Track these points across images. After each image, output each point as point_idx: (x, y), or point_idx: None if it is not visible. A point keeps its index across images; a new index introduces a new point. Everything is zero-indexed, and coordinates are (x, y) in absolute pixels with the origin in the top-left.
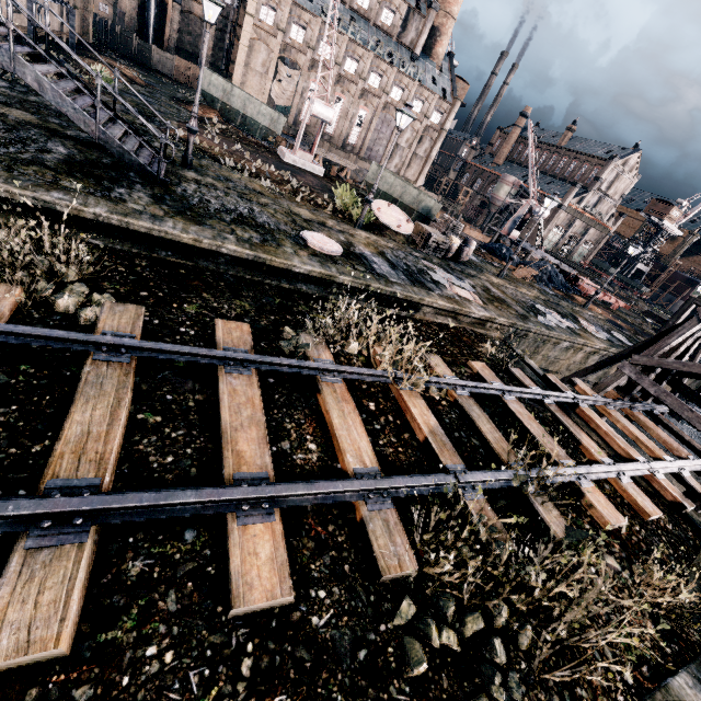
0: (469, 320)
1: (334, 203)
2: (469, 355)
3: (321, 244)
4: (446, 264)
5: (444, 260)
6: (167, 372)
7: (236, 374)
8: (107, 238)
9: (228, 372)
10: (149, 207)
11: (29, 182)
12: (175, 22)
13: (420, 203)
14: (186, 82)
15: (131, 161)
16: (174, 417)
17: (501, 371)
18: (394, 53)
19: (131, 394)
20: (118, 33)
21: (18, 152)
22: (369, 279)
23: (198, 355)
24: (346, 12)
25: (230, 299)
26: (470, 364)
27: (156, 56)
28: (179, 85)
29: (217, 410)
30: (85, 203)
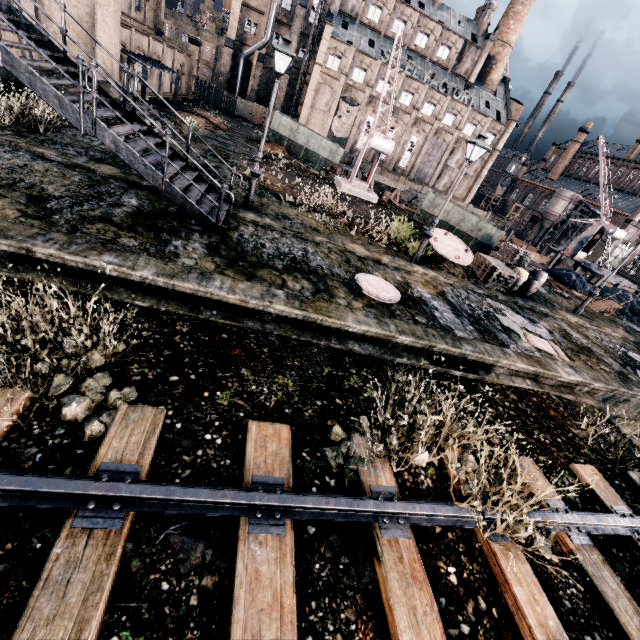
0: (552, 382)
1: (388, 233)
2: (566, 447)
3: (377, 291)
4: (513, 301)
5: (510, 296)
6: (172, 528)
7: (263, 533)
8: (154, 298)
9: (252, 533)
10: (201, 260)
11: (84, 245)
12: (257, 77)
13: (479, 230)
14: (261, 124)
15: (193, 210)
16: (163, 639)
17: (614, 475)
18: (449, 83)
19: (112, 588)
20: (213, 90)
21: (90, 209)
22: (433, 338)
23: (216, 502)
24: (404, 53)
25: (272, 375)
26: (574, 468)
27: (239, 105)
28: (255, 127)
29: (227, 619)
30: (134, 265)
